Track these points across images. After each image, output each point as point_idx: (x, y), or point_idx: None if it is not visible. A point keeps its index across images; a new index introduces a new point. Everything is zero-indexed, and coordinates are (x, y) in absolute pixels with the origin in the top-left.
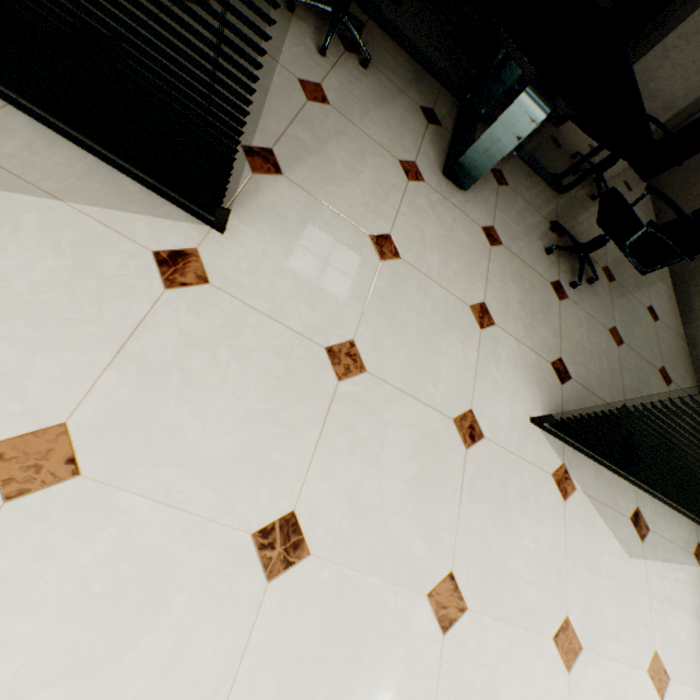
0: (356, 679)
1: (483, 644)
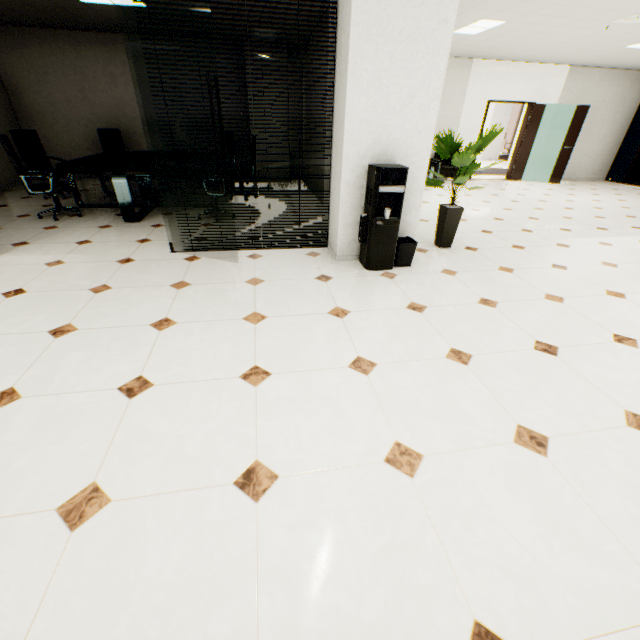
0: (45, 305)
1: (121, 292)
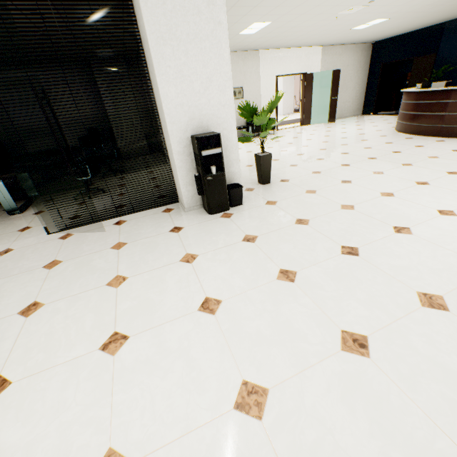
0: None
1: None
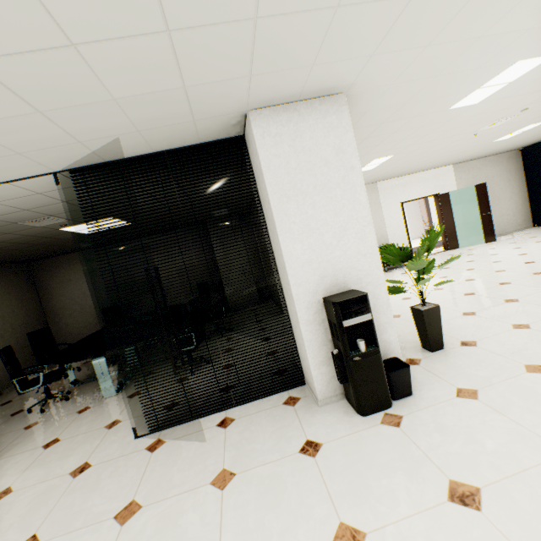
0: None
1: None
